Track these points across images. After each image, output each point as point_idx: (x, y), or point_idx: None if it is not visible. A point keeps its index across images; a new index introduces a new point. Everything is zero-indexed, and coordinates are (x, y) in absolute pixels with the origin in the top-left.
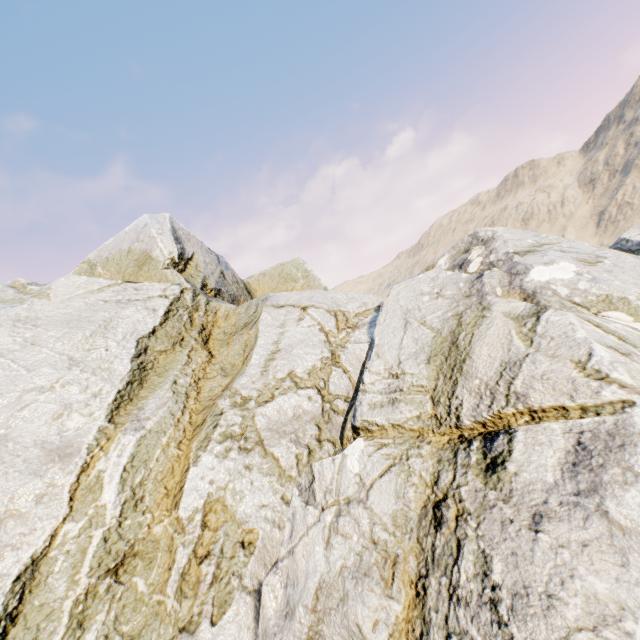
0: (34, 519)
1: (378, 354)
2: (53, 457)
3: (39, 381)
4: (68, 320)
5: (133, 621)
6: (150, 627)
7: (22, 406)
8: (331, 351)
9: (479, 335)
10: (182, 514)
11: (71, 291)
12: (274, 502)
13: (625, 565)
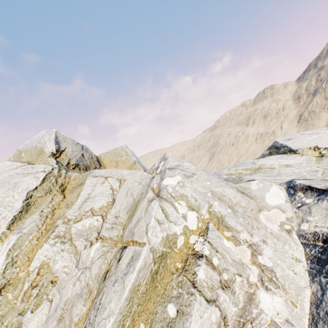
0: None
1: (114, 206)
2: None
3: None
4: None
5: (4, 310)
6: (10, 312)
7: None
8: (113, 198)
9: (140, 205)
10: (30, 269)
11: (3, 169)
12: (70, 265)
13: (119, 299)
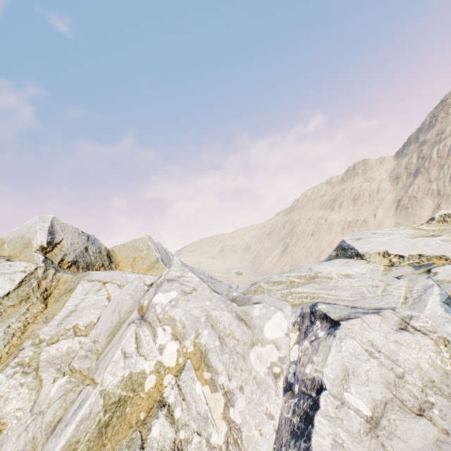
0: None
1: (97, 326)
2: None
3: None
4: None
5: None
6: None
7: None
8: None
9: (121, 328)
10: None
11: None
12: (27, 407)
13: None
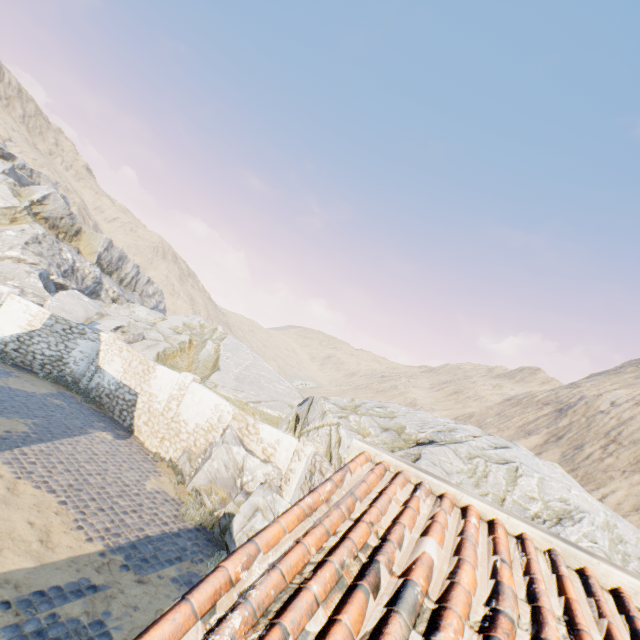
0: None
1: None
2: None
3: None
4: None
5: None
6: None
7: None
8: None
9: None
10: None
11: None
12: None
13: None
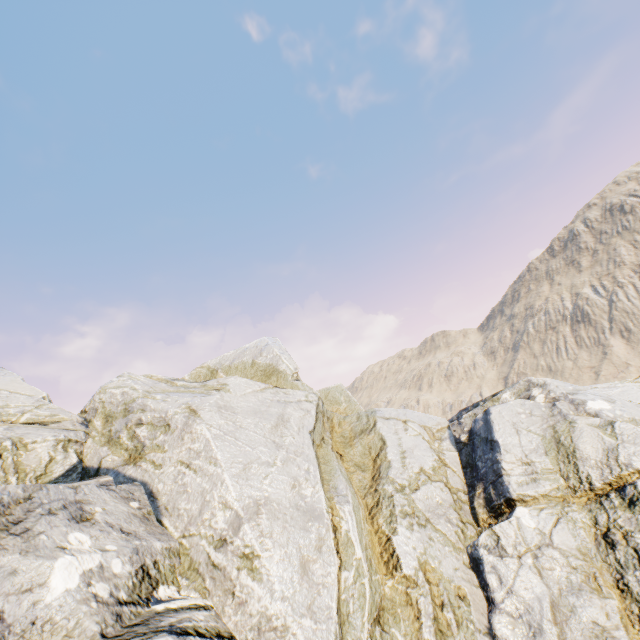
0: (324, 564)
1: (506, 450)
2: (309, 517)
3: (263, 457)
4: (254, 411)
5: None
6: None
7: (264, 475)
8: (437, 455)
9: (577, 436)
10: (408, 572)
11: (243, 389)
12: (461, 566)
13: None
